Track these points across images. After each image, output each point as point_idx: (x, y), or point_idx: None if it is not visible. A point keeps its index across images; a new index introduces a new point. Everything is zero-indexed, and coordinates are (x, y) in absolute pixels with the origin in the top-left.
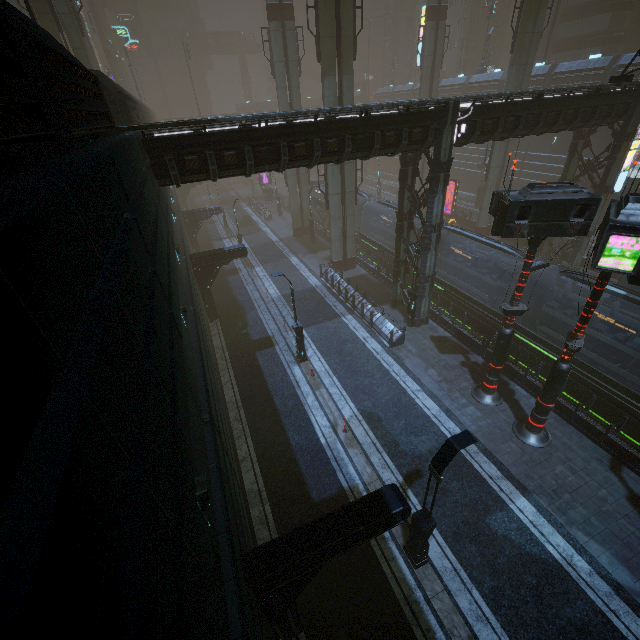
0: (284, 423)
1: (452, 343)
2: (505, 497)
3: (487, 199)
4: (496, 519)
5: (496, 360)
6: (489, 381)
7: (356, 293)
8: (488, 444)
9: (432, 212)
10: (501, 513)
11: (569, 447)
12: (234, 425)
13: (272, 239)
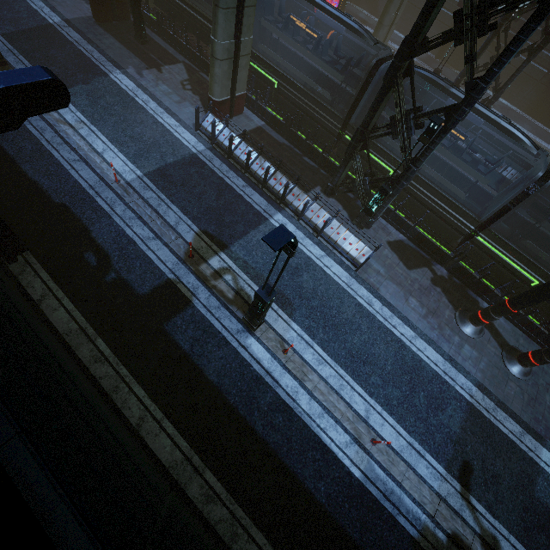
0: (291, 467)
1: (412, 250)
2: (535, 456)
3: (392, 10)
4: (540, 488)
5: (523, 307)
6: (492, 319)
7: (279, 173)
8: (498, 393)
9: (506, 63)
10: (540, 478)
11: (543, 369)
12: (211, 515)
13: (46, 17)
